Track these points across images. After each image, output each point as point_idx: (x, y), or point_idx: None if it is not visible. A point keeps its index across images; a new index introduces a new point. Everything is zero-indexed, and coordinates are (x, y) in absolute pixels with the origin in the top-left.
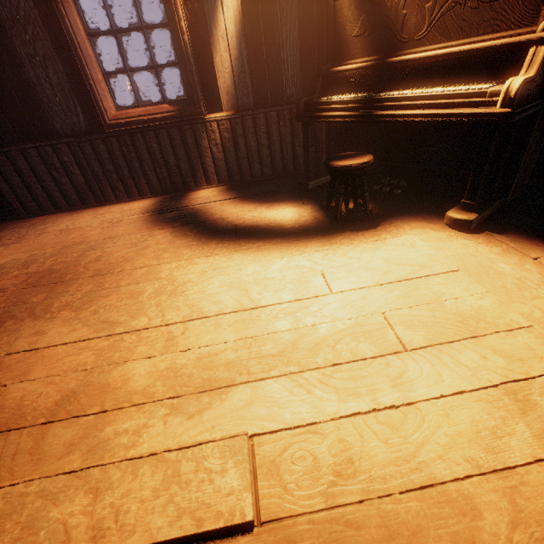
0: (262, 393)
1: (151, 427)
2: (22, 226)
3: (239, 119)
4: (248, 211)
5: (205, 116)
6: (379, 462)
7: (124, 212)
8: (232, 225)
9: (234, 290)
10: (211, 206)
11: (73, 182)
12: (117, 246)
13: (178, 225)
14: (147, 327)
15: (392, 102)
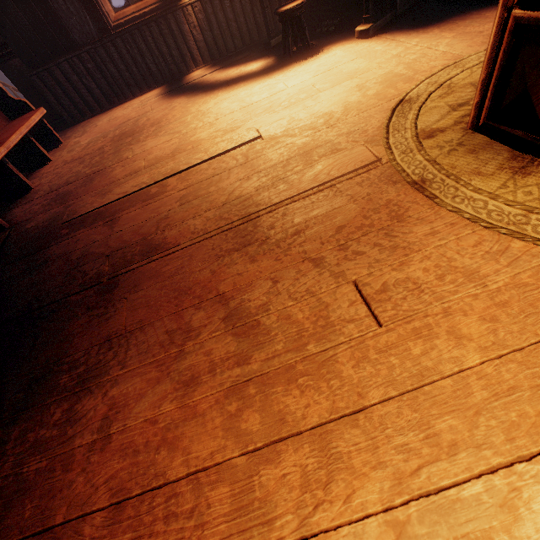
0: (259, 120)
1: (217, 140)
2: (77, 129)
3: None
4: (232, 72)
5: (181, 1)
6: (304, 116)
7: (144, 100)
8: (224, 81)
9: (236, 102)
10: (204, 78)
11: (99, 86)
12: (155, 113)
13: (187, 93)
14: (197, 126)
15: None
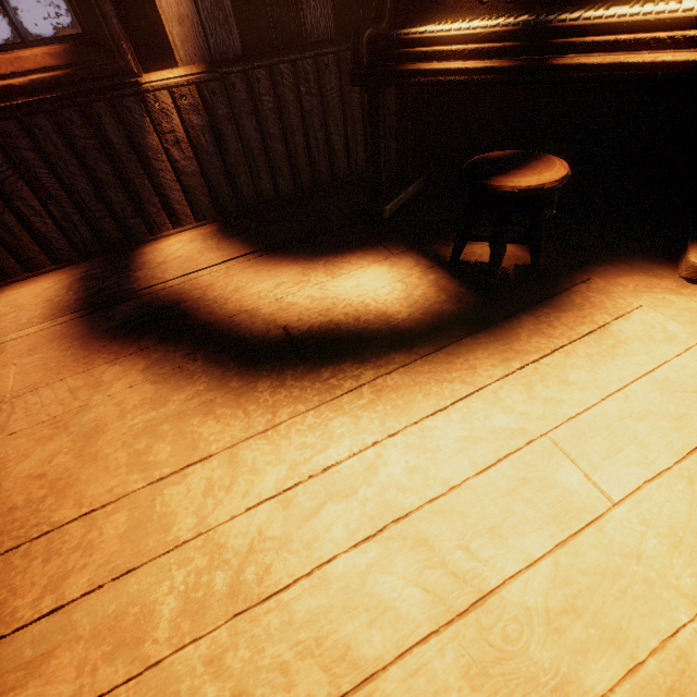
0: None
1: None
2: None
3: (216, 82)
4: (294, 285)
5: (139, 76)
6: None
7: None
8: (280, 330)
9: (399, 553)
10: (205, 279)
11: None
12: (14, 442)
13: (152, 346)
14: None
15: (596, 35)
